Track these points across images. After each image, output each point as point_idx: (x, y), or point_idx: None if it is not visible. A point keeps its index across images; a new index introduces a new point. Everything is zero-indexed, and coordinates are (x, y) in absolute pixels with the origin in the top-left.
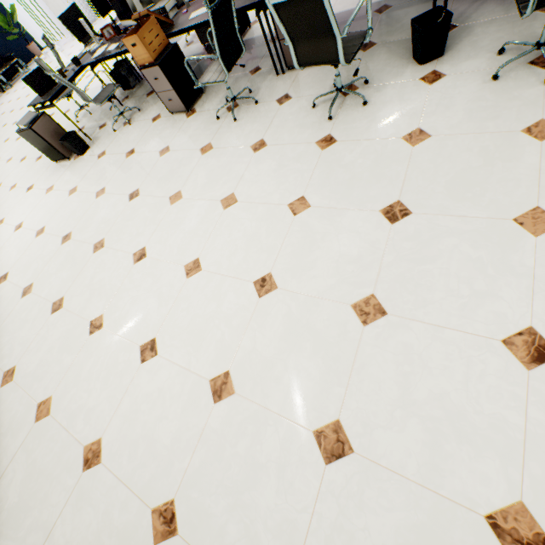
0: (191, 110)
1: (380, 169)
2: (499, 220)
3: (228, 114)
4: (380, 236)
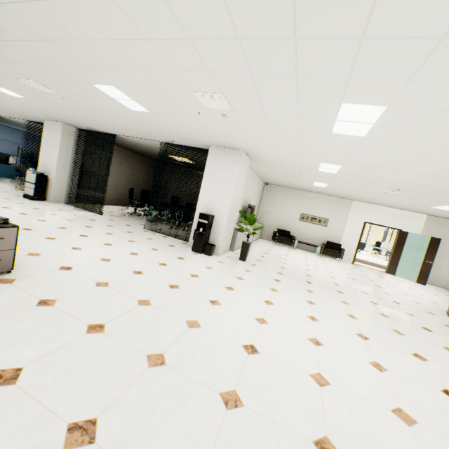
0: None
1: None
2: None
3: None
4: None
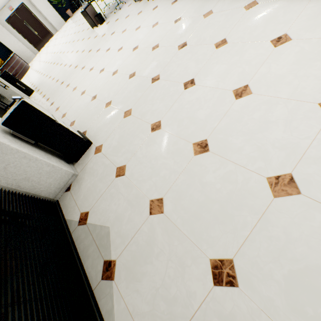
0: None
1: (182, 8)
2: (200, 16)
3: None
4: (169, 28)
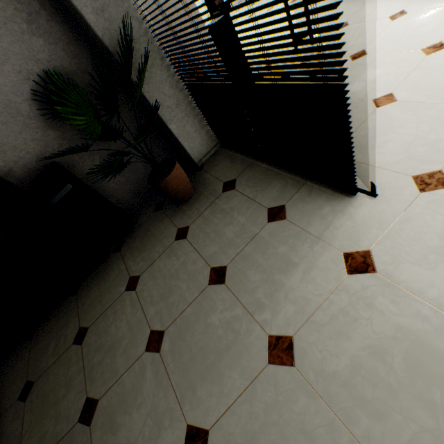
0: None
1: None
2: None
3: None
4: None
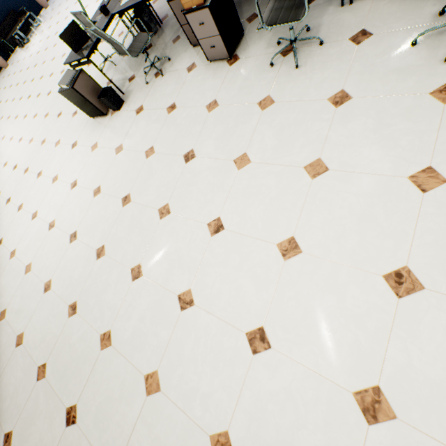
0: (232, 56)
1: None
2: None
3: (284, 59)
4: None
